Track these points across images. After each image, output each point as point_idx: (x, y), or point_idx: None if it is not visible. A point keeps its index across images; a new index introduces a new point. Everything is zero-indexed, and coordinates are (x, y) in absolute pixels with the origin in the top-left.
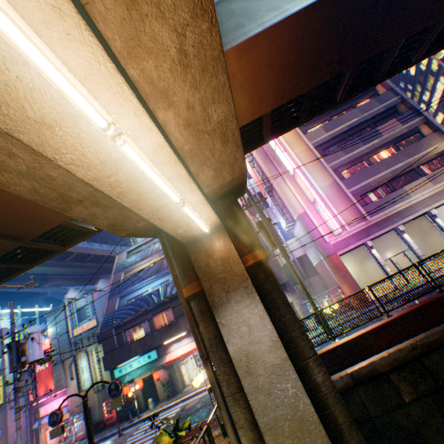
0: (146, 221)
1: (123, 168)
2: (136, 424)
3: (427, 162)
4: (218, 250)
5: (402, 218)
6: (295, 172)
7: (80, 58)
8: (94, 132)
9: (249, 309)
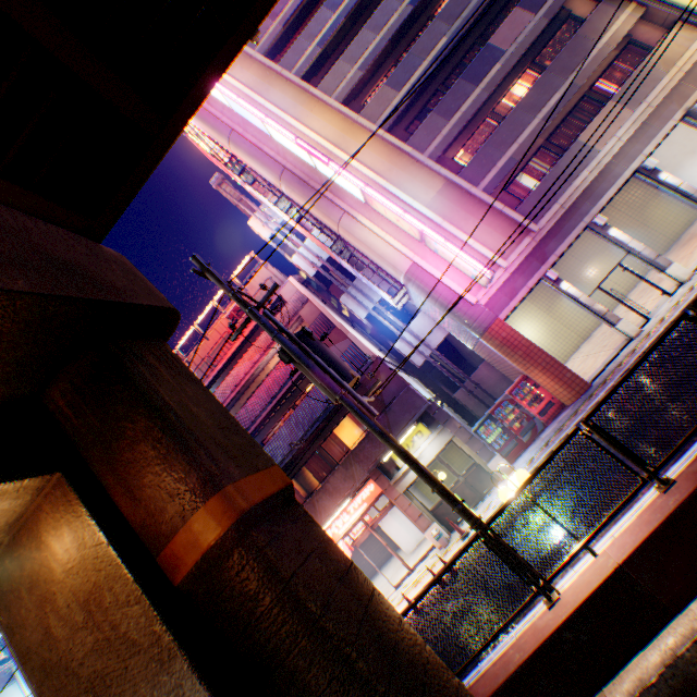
0: None
1: None
2: None
3: (606, 72)
4: (64, 571)
5: (597, 201)
6: (365, 194)
7: None
8: None
9: None
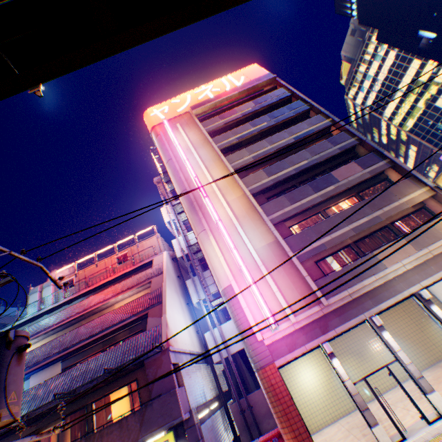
0: None
1: None
2: None
3: (405, 217)
4: None
5: (378, 303)
6: (217, 224)
7: None
8: None
9: None
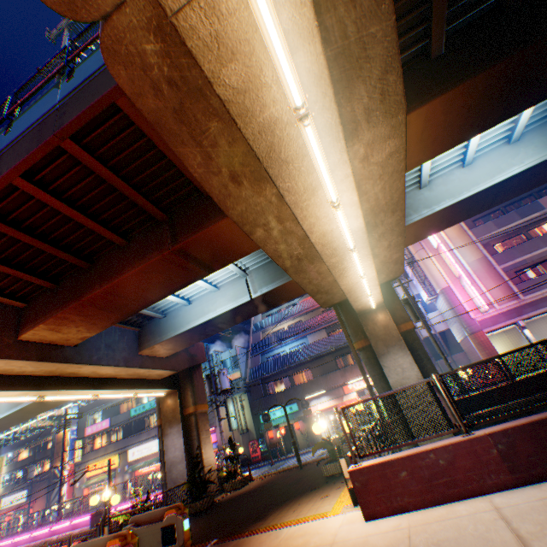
0: (339, 300)
1: (356, 284)
2: (284, 460)
3: None
4: (380, 320)
5: None
6: (438, 247)
7: (366, 263)
8: (356, 276)
9: (402, 358)
